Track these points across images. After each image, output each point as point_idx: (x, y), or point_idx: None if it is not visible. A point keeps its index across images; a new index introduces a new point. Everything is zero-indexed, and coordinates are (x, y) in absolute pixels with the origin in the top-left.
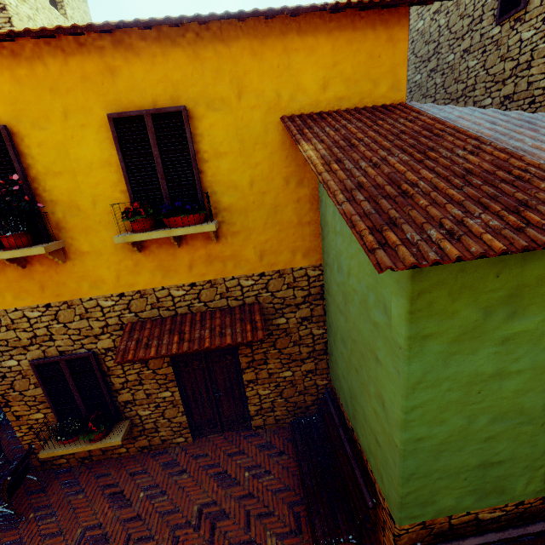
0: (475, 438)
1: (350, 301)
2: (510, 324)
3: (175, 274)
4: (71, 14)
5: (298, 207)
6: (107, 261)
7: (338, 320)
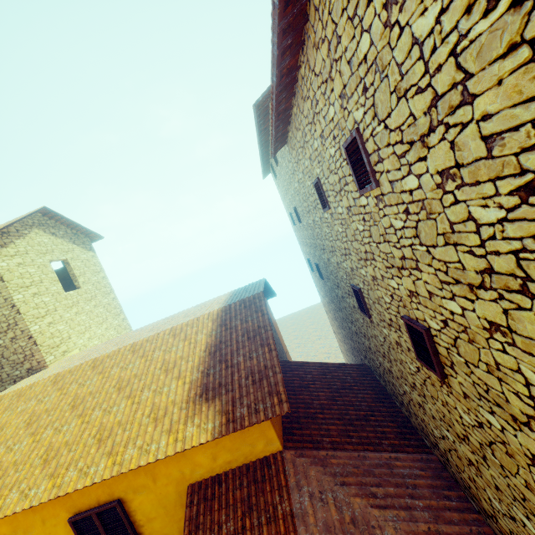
0: None
1: None
2: None
3: None
4: (83, 280)
5: None
6: None
7: None
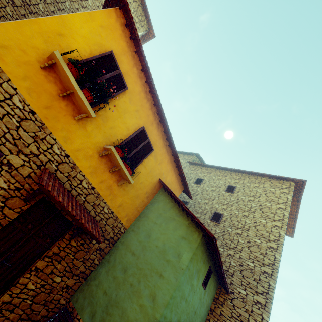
0: None
1: (149, 250)
2: (194, 280)
3: (95, 177)
4: None
5: (141, 203)
6: (86, 141)
7: (126, 258)
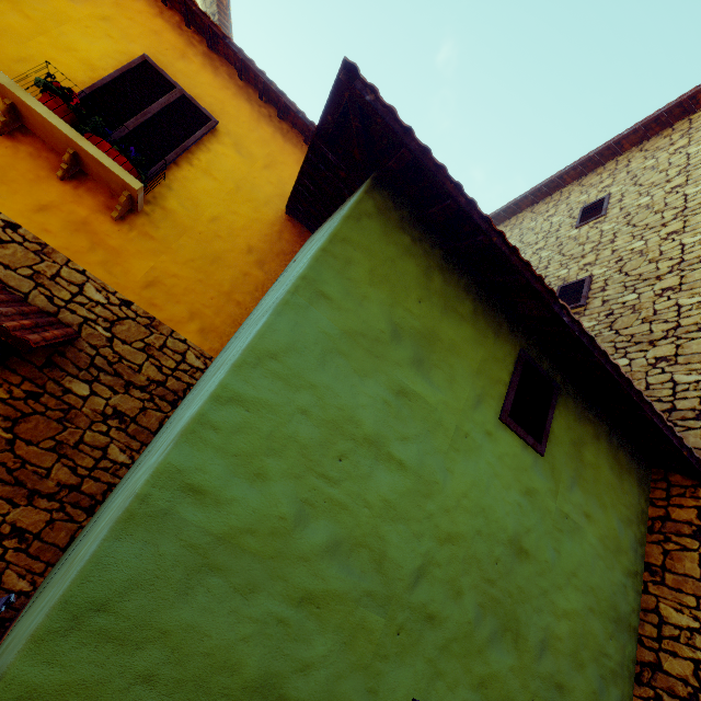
0: (289, 576)
1: (229, 348)
2: (414, 373)
3: (8, 194)
4: None
5: (241, 279)
6: None
7: (180, 408)
